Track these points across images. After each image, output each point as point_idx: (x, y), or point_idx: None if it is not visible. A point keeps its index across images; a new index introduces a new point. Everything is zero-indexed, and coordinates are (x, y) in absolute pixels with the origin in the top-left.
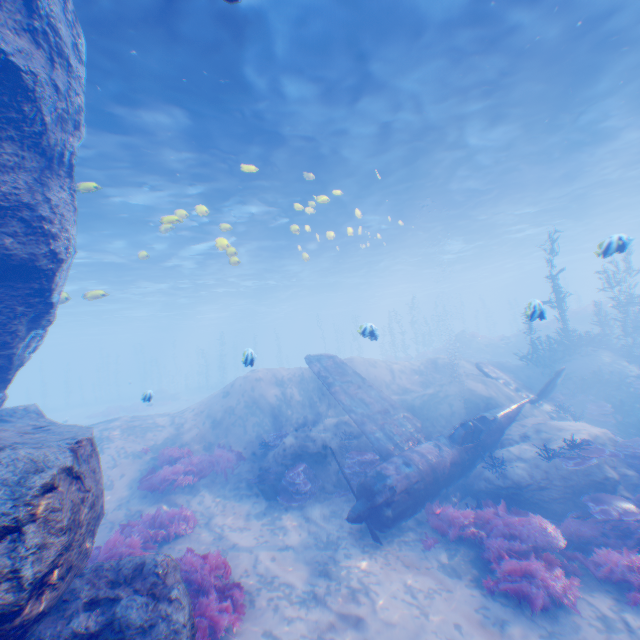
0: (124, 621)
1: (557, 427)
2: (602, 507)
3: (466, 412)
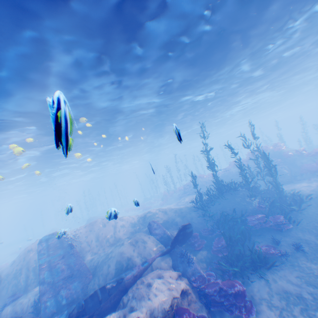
0: None
1: (142, 295)
2: None
3: (115, 272)
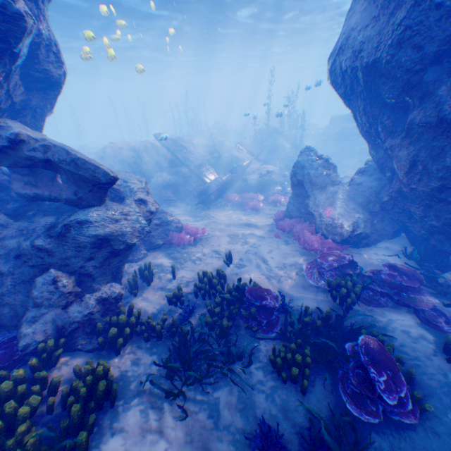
0: (166, 220)
1: (264, 168)
2: (273, 189)
3: (232, 164)
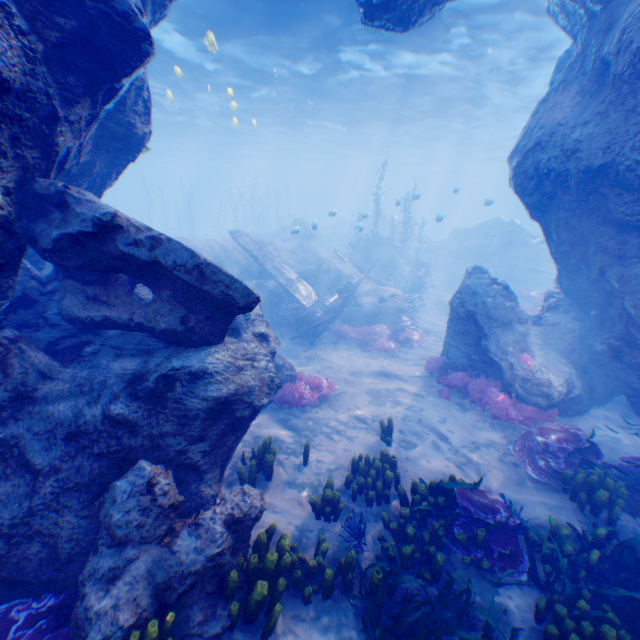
0: (274, 364)
1: (382, 289)
2: (401, 320)
3: (337, 281)
